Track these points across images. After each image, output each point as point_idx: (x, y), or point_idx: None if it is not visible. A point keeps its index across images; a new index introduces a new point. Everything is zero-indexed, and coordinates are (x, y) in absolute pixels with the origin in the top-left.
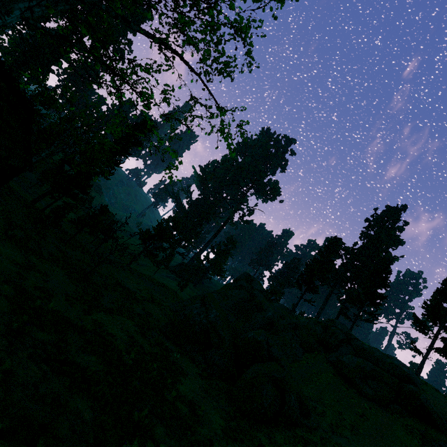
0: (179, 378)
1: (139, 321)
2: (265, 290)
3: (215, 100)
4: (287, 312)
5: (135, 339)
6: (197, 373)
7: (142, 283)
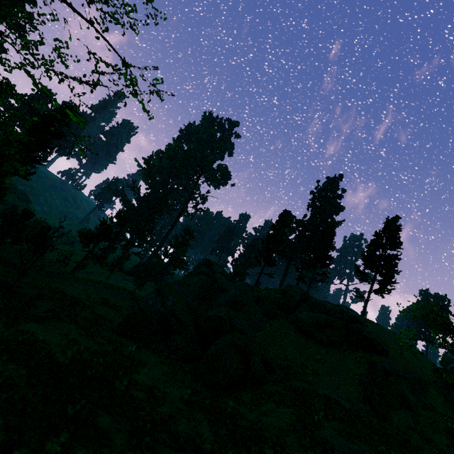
0: (137, 369)
1: (84, 324)
2: (226, 272)
3: (119, 56)
4: (249, 288)
5: (78, 341)
6: (159, 361)
7: (92, 289)
